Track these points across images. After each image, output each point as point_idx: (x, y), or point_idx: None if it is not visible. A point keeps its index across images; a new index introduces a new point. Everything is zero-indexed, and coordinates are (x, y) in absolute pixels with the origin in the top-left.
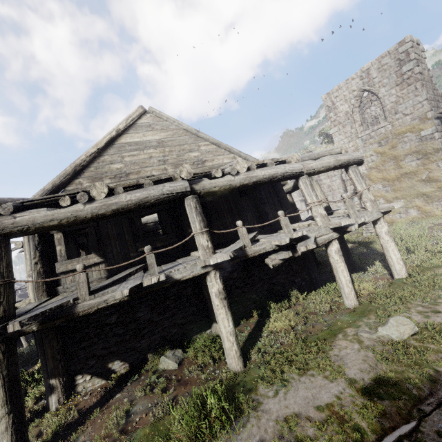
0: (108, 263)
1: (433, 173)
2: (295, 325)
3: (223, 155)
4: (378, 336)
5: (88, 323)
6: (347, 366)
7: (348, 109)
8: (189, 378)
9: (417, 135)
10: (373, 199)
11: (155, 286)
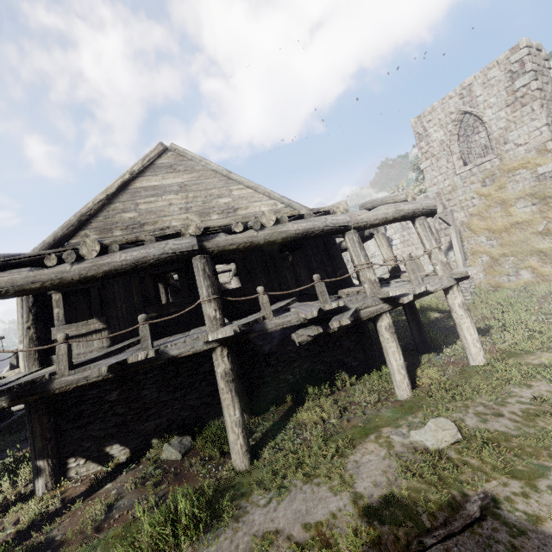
0: (111, 330)
1: None
2: (327, 418)
3: (260, 202)
4: (411, 442)
5: (84, 399)
6: (360, 476)
7: (444, 137)
8: (189, 472)
9: (533, 173)
10: (445, 261)
11: (146, 363)
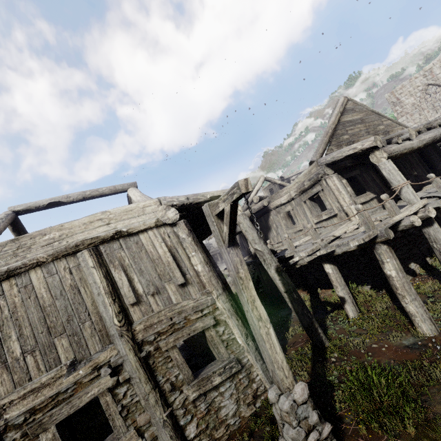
0: (377, 198)
1: None
2: None
3: (396, 127)
4: None
5: None
6: None
7: (414, 101)
8: None
9: None
10: None
11: None
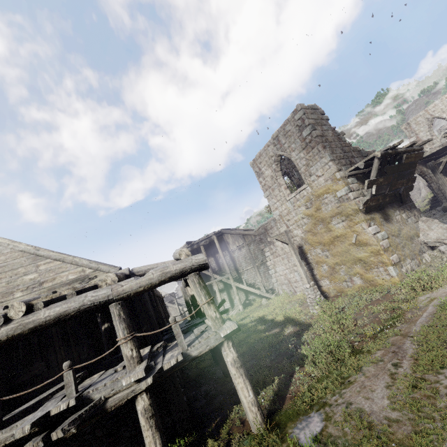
0: None
1: (361, 236)
2: None
3: (68, 271)
4: None
5: None
6: None
7: (272, 173)
8: None
9: (334, 196)
10: (214, 316)
11: None
